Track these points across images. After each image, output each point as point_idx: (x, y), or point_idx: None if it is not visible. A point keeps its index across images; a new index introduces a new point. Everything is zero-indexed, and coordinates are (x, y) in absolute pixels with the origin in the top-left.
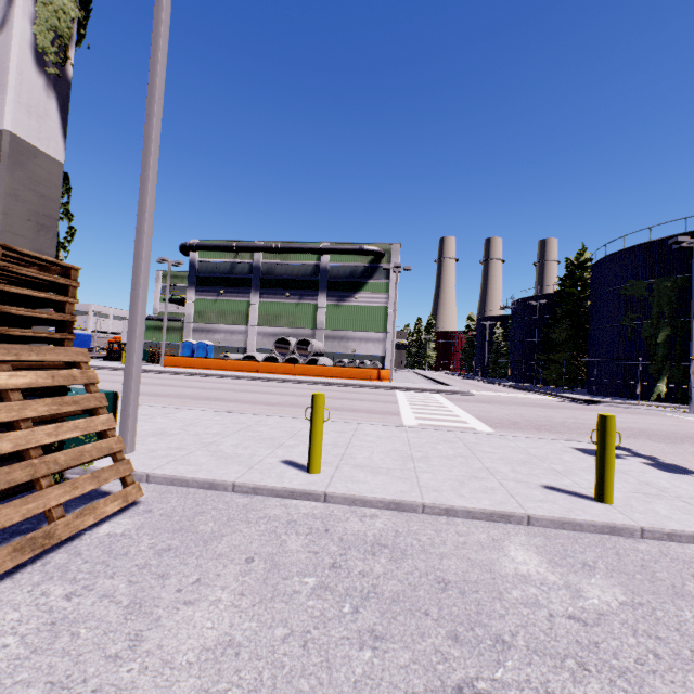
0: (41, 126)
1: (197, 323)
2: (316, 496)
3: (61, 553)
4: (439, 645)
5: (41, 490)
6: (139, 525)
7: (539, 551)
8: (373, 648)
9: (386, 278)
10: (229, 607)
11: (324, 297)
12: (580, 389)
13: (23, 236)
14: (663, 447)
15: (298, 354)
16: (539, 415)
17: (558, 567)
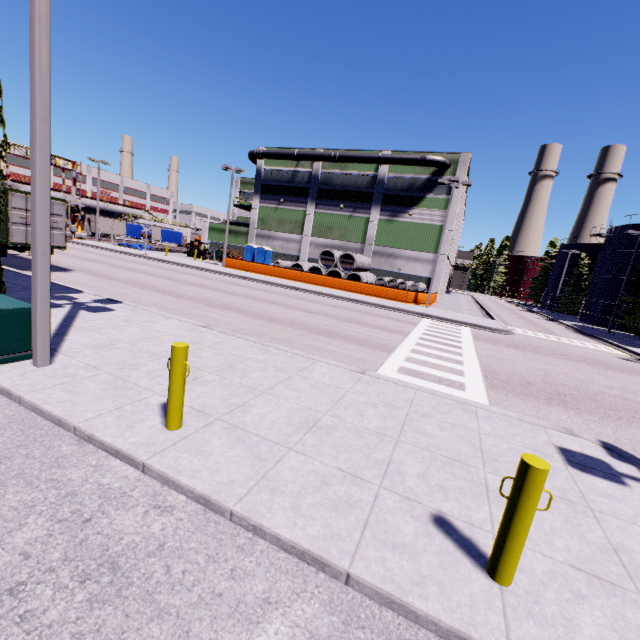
0: None
1: (260, 229)
2: (136, 462)
3: None
4: None
5: None
6: None
7: None
8: None
9: (447, 193)
10: None
11: (377, 211)
12: None
13: None
14: None
15: (341, 267)
16: (572, 377)
17: None
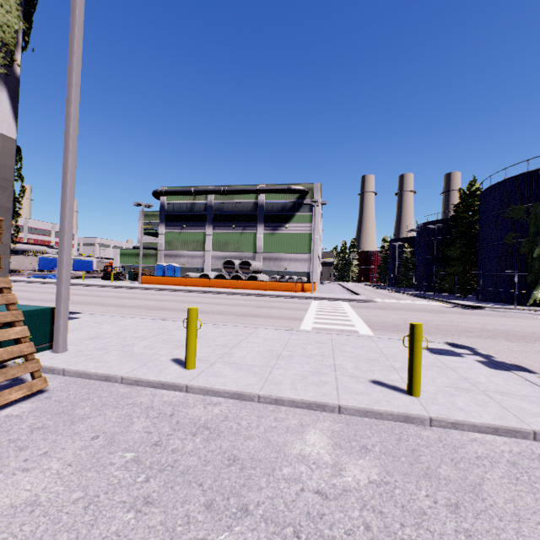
0: None
1: (167, 250)
2: (180, 387)
3: None
4: (192, 511)
5: None
6: (34, 408)
7: (332, 435)
8: (138, 511)
9: (310, 210)
10: (53, 474)
11: (262, 227)
12: (473, 296)
13: None
14: (513, 346)
15: (241, 272)
16: (421, 319)
17: (339, 449)
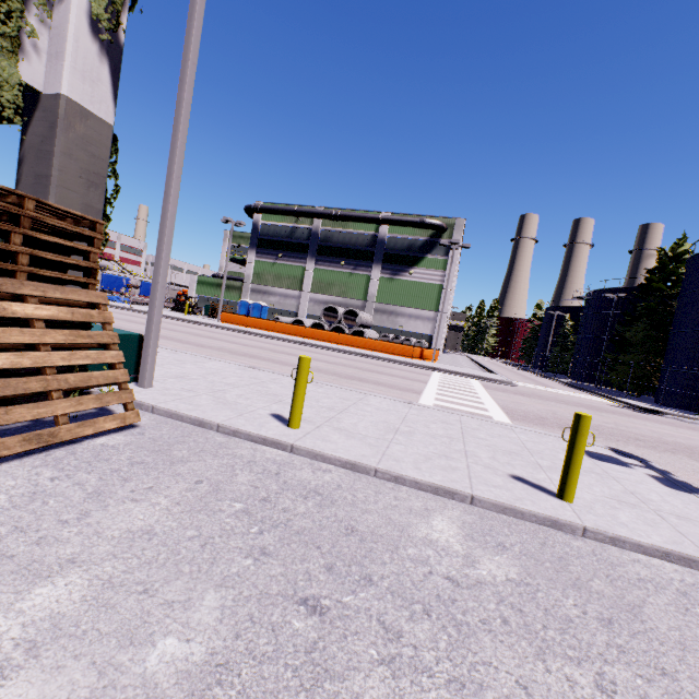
0: (94, 90)
1: (255, 284)
2: (284, 446)
3: (62, 450)
4: (312, 570)
5: (51, 400)
6: (128, 442)
7: (463, 526)
8: (256, 559)
9: (445, 254)
10: (163, 509)
11: (378, 269)
12: (650, 397)
13: (75, 192)
14: None
15: (345, 323)
16: None
17: (471, 541)
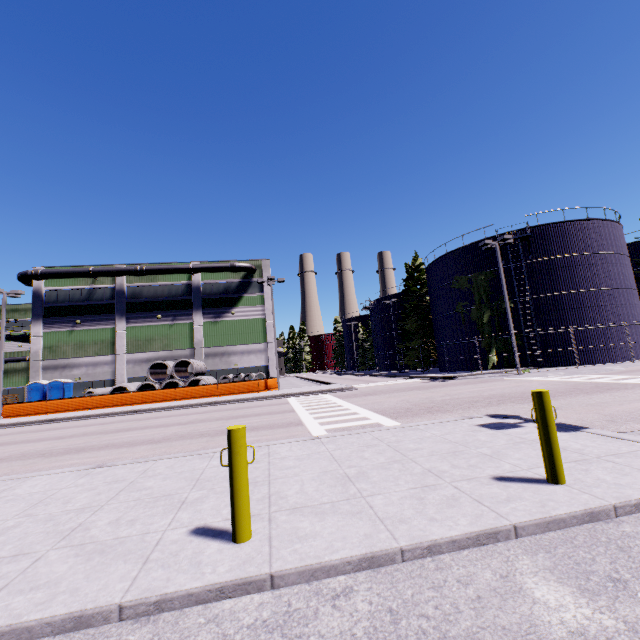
0: None
1: (48, 360)
2: (258, 583)
3: None
4: None
5: None
6: None
7: (558, 577)
8: None
9: (260, 291)
10: None
11: (200, 315)
12: (433, 369)
13: None
14: (528, 407)
15: (178, 376)
16: (421, 398)
17: (597, 597)
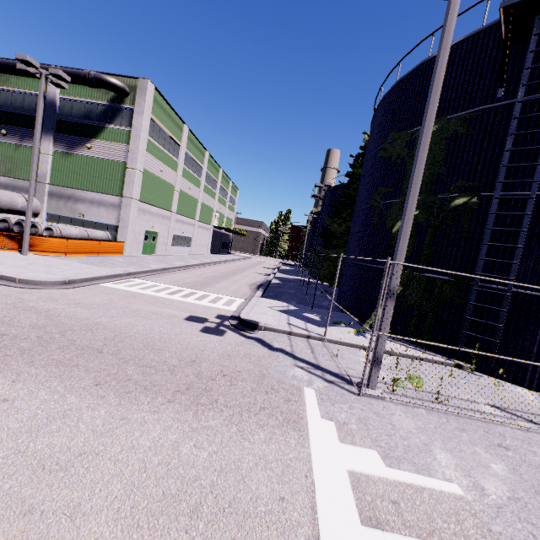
0: None
1: None
2: None
3: None
4: None
5: None
6: None
7: None
8: None
9: (130, 125)
10: None
11: (49, 141)
12: None
13: None
14: None
15: None
16: None
17: None
